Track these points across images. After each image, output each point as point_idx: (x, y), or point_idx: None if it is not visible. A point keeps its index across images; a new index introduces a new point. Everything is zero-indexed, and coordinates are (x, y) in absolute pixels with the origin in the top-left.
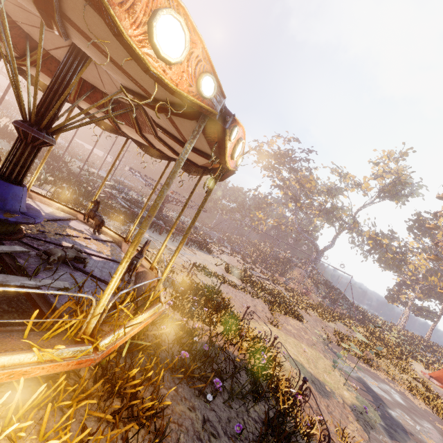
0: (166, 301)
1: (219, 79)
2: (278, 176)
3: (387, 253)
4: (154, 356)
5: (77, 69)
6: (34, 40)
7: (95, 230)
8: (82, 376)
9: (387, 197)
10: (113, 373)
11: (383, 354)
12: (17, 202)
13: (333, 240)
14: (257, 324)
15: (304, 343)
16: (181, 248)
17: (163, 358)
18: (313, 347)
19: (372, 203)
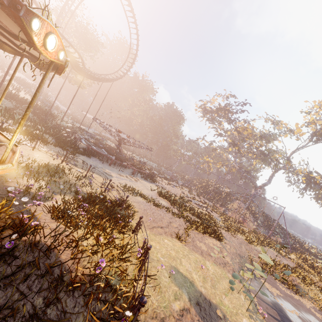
0: None
1: None
2: (220, 127)
3: (321, 189)
4: None
5: None
6: None
7: None
8: None
9: (320, 140)
10: None
11: (313, 282)
12: None
13: (269, 178)
14: (158, 237)
15: (210, 261)
16: None
17: None
18: (222, 265)
19: (305, 147)
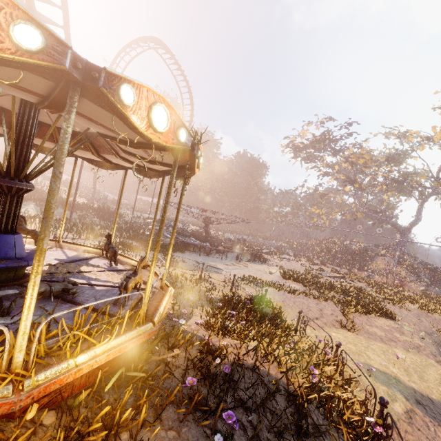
0: (161, 319)
1: (43, 24)
2: (323, 164)
3: None
4: (156, 388)
5: (30, 115)
6: (8, 110)
7: (111, 262)
8: (43, 421)
9: None
10: (78, 415)
11: None
12: (11, 249)
13: (417, 213)
14: (323, 332)
15: (398, 348)
16: (156, 254)
17: (171, 388)
18: (416, 350)
19: None
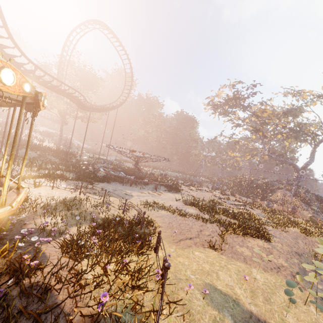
0: None
1: None
2: (235, 117)
3: None
4: None
5: None
6: None
7: None
8: None
9: None
10: None
11: None
12: None
13: (311, 155)
14: (186, 251)
15: (257, 267)
16: None
17: None
18: (275, 271)
19: None
